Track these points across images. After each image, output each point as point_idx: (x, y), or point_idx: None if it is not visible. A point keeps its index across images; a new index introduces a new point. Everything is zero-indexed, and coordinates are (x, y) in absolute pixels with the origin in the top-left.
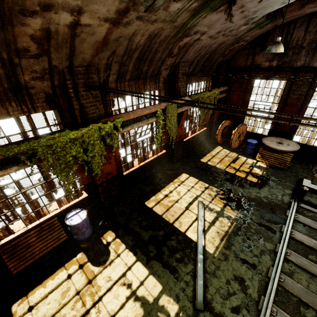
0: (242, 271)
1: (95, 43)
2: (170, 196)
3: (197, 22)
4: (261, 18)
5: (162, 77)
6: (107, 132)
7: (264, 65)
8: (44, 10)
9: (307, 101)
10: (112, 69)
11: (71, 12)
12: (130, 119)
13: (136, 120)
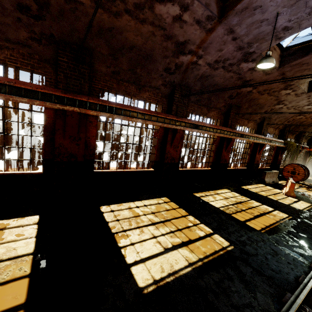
0: None
1: None
2: None
3: None
4: None
5: None
6: None
7: None
8: None
9: None
10: None
11: None
12: None
13: None
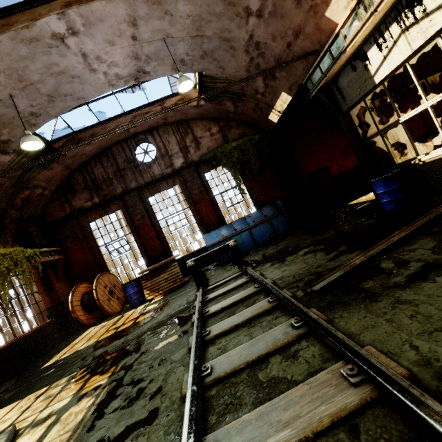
0: None
1: None
2: None
3: None
4: None
5: None
6: None
7: (87, 206)
8: None
9: (153, 216)
10: None
11: None
12: None
13: None
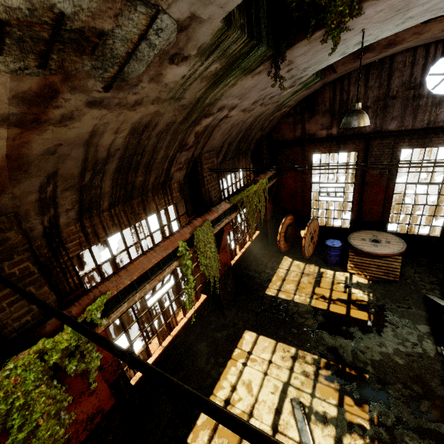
0: None
1: None
2: (235, 401)
3: (222, 93)
4: (310, 76)
5: (175, 182)
6: (67, 350)
7: (320, 135)
8: None
9: (393, 176)
10: (61, 202)
11: None
12: (122, 287)
13: (137, 281)
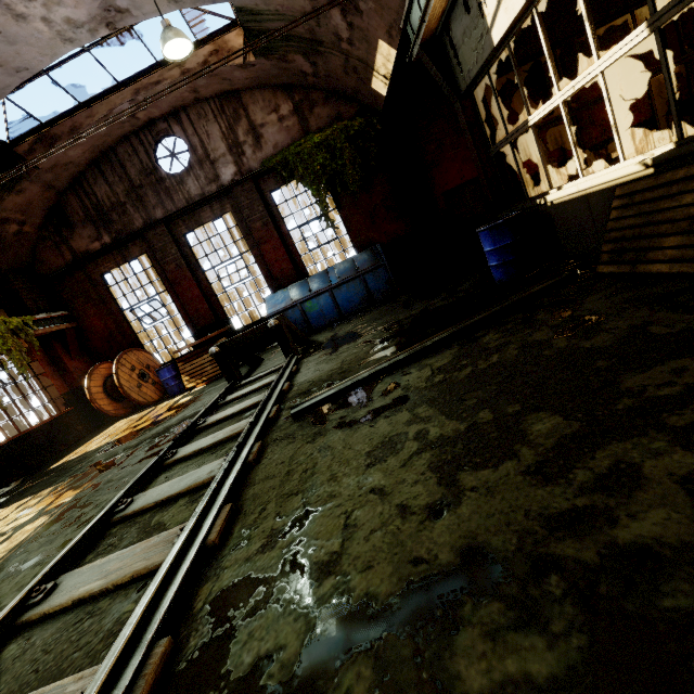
0: (7, 589)
1: None
2: None
3: None
4: None
5: None
6: None
7: (95, 249)
8: None
9: (196, 265)
10: None
11: None
12: None
13: None
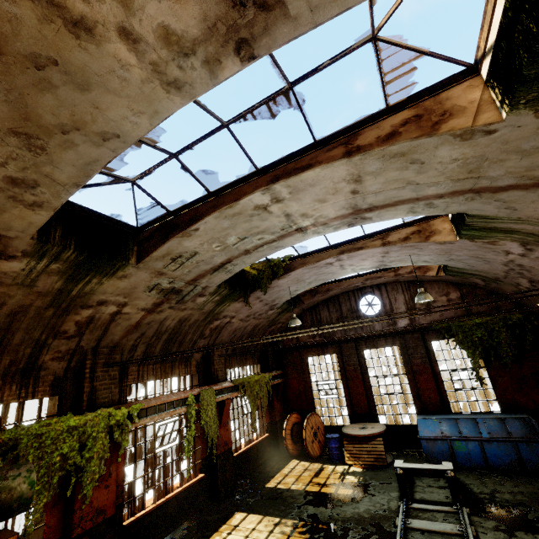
0: None
1: (128, 326)
2: None
3: (224, 309)
4: (283, 304)
5: (194, 360)
6: (118, 422)
7: (309, 342)
8: (99, 305)
9: (365, 371)
10: (138, 350)
11: (118, 305)
12: (150, 406)
13: (159, 408)
